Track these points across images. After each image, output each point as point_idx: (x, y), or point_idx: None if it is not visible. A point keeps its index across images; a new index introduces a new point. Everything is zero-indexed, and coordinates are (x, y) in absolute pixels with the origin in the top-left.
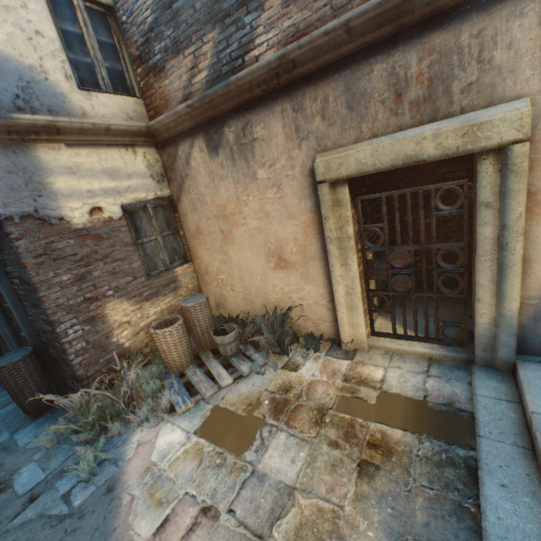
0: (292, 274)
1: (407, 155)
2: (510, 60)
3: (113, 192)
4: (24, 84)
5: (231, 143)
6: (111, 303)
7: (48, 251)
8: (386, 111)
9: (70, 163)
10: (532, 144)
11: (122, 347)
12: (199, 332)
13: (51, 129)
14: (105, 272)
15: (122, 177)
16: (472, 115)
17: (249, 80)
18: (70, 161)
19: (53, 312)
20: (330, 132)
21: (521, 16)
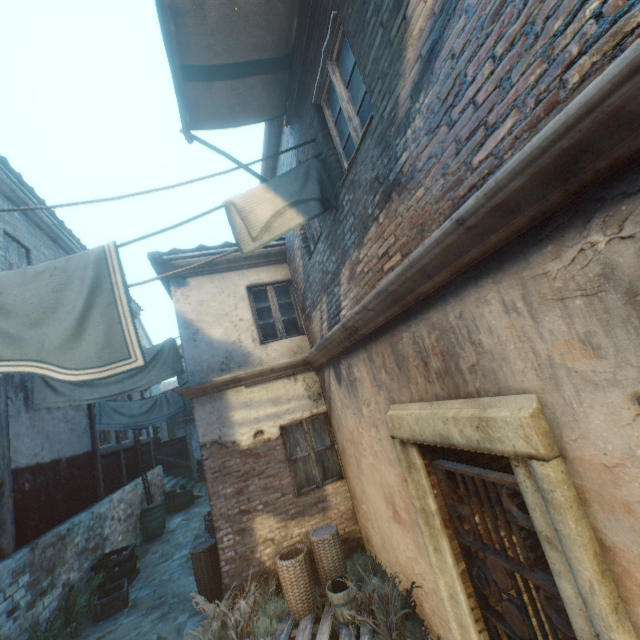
0: (407, 534)
1: (441, 433)
2: (497, 346)
3: (274, 415)
4: (228, 354)
5: (345, 377)
6: (259, 516)
7: (222, 468)
8: (421, 376)
9: (246, 399)
10: (569, 461)
11: (263, 564)
12: (323, 574)
13: (235, 380)
14: (258, 487)
15: (282, 402)
16: (486, 400)
17: (336, 337)
18: (247, 397)
19: (217, 518)
20: (393, 385)
21: (487, 302)
